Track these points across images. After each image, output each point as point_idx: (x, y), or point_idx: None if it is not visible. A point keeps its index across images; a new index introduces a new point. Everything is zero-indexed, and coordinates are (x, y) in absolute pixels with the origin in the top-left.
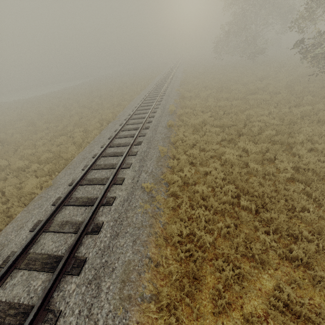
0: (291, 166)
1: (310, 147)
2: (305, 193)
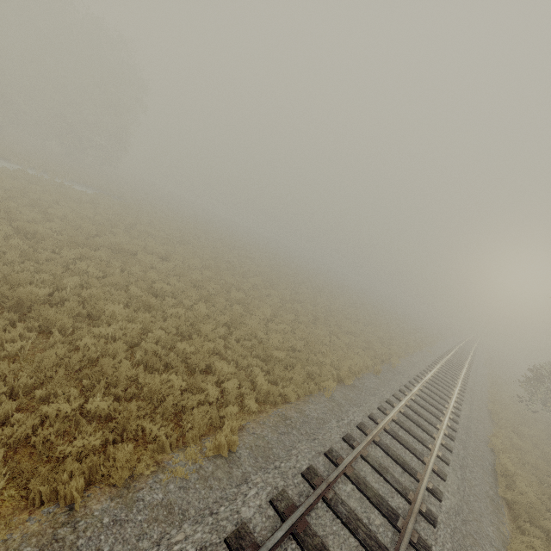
0: None
1: None
2: None
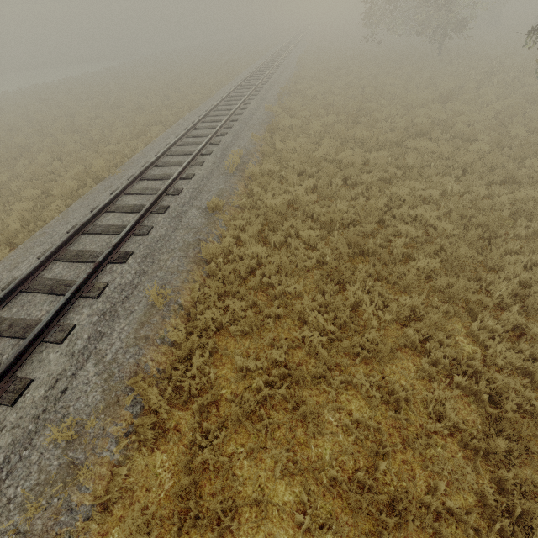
0: (456, 394)
1: (516, 321)
2: (477, 493)
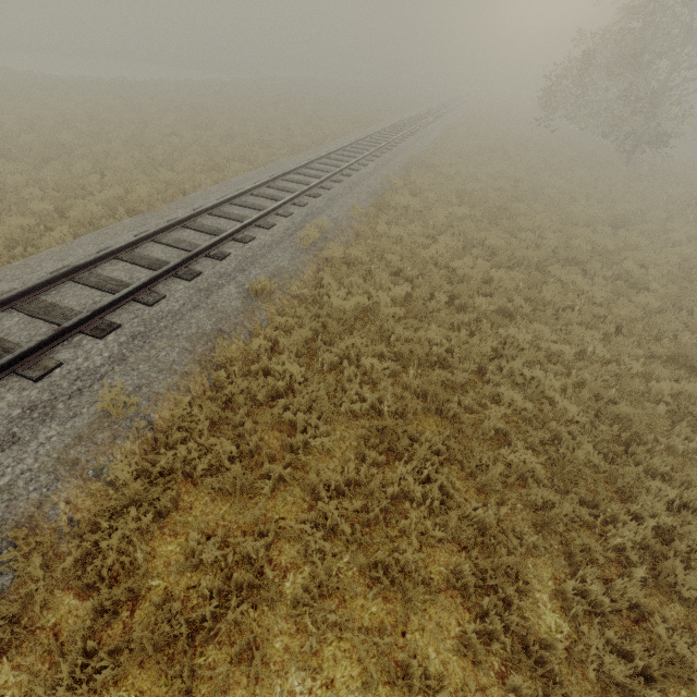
0: None
1: (635, 598)
2: None
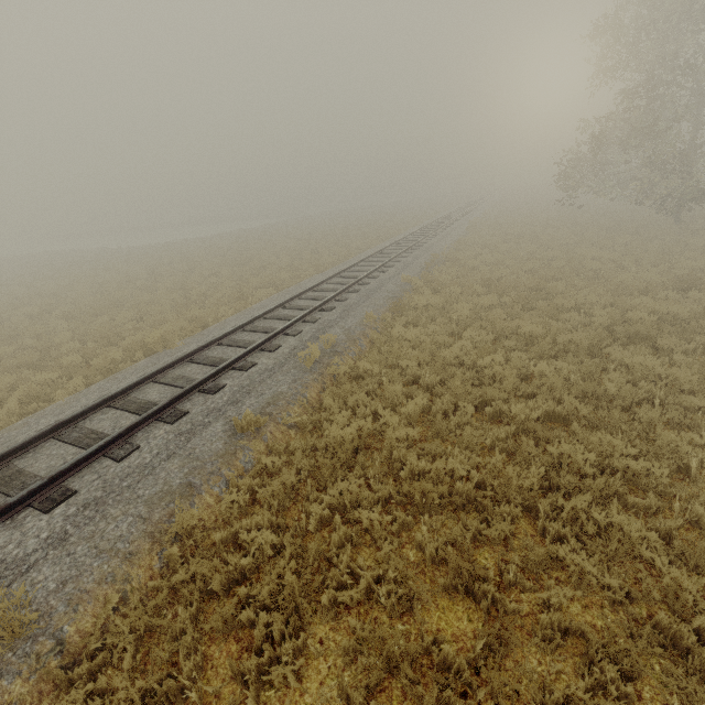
0: None
1: None
2: None
